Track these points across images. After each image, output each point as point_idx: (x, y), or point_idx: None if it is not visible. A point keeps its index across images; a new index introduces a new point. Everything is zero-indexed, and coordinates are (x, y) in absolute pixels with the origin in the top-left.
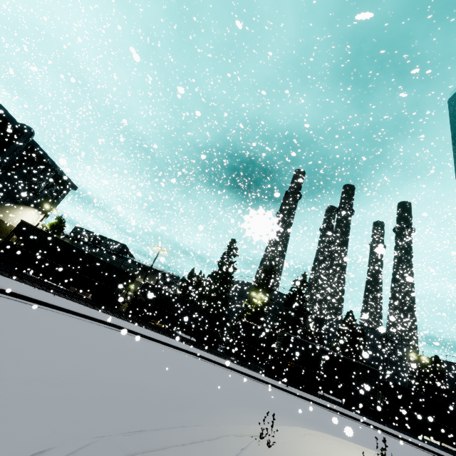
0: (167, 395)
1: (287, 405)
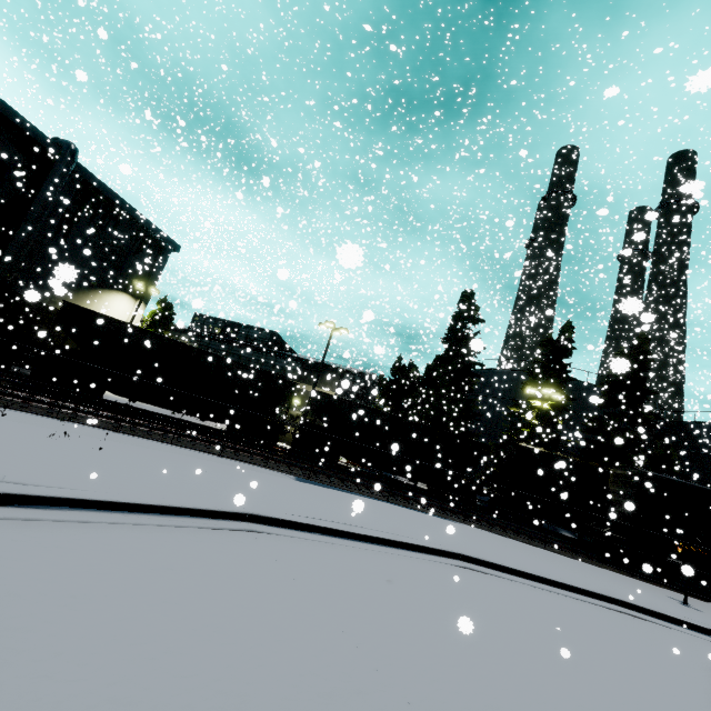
0: None
1: None
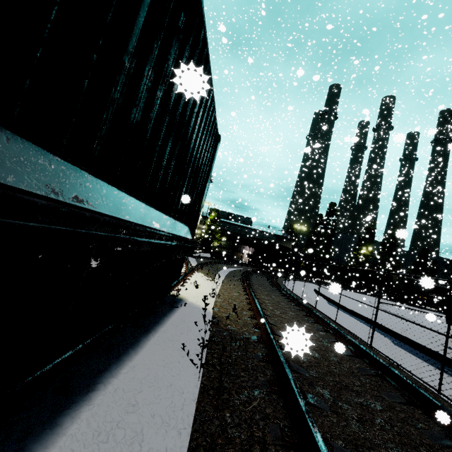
0: None
1: None
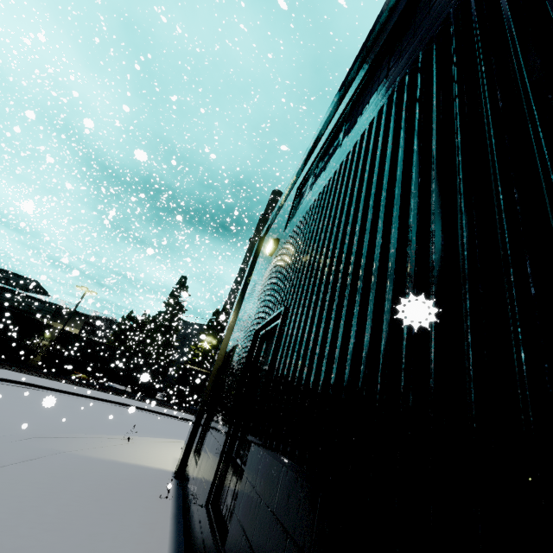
0: (70, 427)
1: None
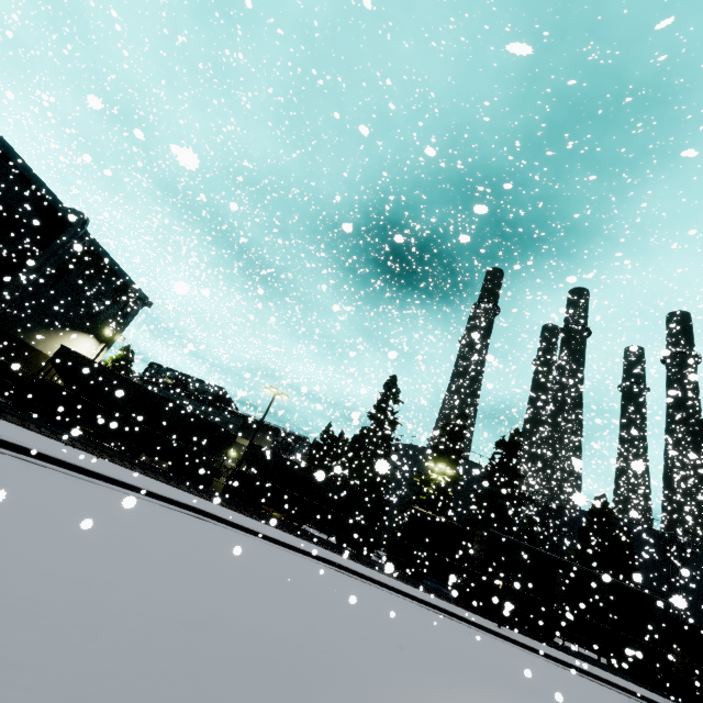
0: (258, 647)
1: (511, 667)
